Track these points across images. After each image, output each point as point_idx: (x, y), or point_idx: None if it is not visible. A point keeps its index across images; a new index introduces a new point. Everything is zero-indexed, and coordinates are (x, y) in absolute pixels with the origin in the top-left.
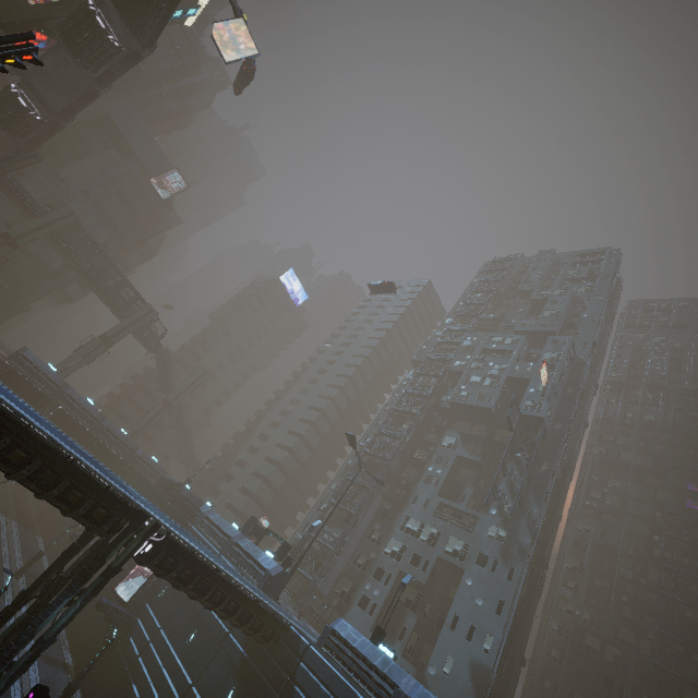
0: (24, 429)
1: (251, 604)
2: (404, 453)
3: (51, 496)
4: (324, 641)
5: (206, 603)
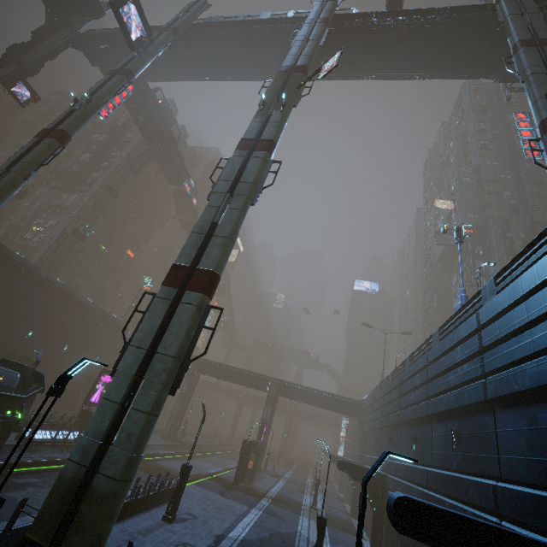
0: (232, 369)
1: (331, 398)
2: (438, 310)
3: (246, 382)
4: (369, 398)
5: (313, 402)
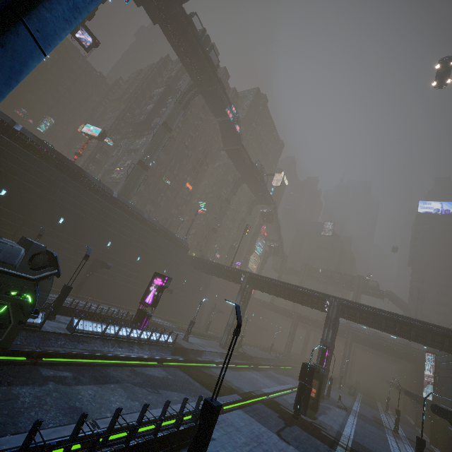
0: (284, 285)
1: (418, 326)
2: None
3: (300, 299)
4: None
5: (389, 329)
